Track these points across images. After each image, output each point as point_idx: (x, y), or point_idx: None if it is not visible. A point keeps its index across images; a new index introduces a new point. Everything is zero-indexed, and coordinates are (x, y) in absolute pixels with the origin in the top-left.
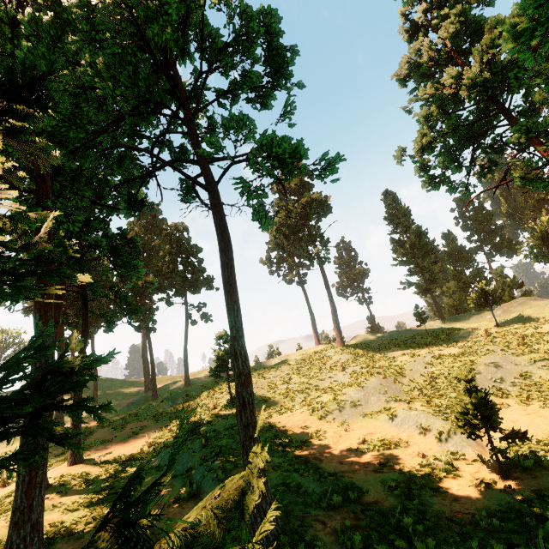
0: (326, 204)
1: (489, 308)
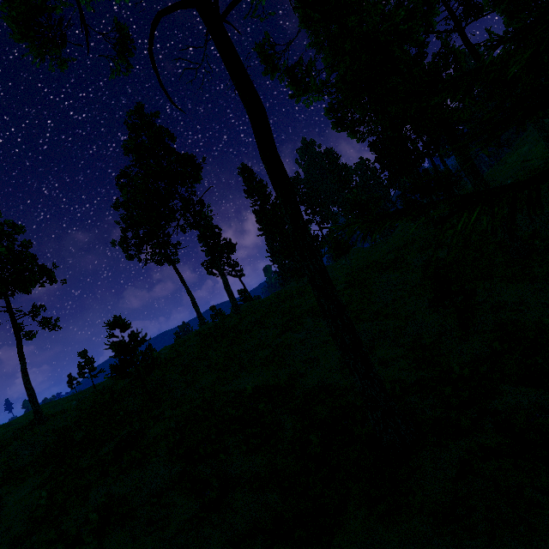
0: (200, 167)
1: (344, 255)
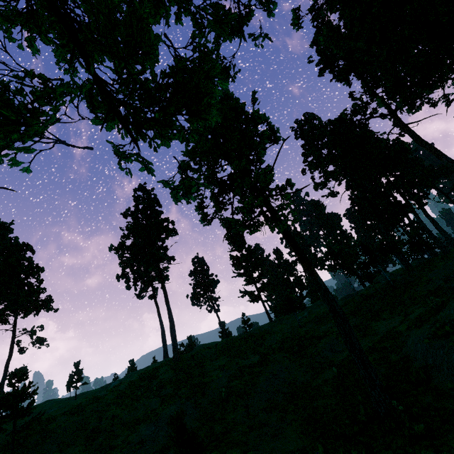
0: (167, 228)
1: (293, 312)
